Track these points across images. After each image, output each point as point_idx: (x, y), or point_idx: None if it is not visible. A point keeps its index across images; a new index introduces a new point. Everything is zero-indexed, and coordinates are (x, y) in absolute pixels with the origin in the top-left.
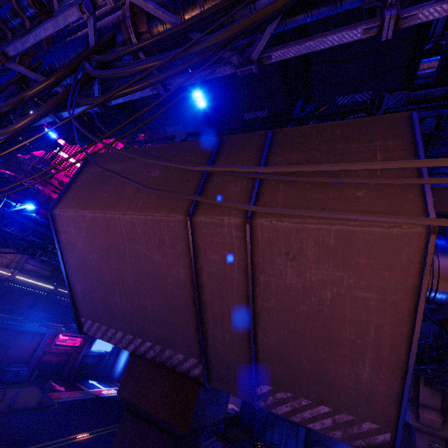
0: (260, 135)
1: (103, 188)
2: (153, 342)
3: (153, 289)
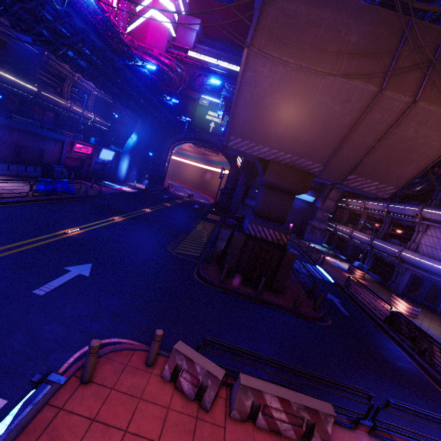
0: (438, 31)
1: (303, 38)
2: (294, 155)
3: (318, 126)
